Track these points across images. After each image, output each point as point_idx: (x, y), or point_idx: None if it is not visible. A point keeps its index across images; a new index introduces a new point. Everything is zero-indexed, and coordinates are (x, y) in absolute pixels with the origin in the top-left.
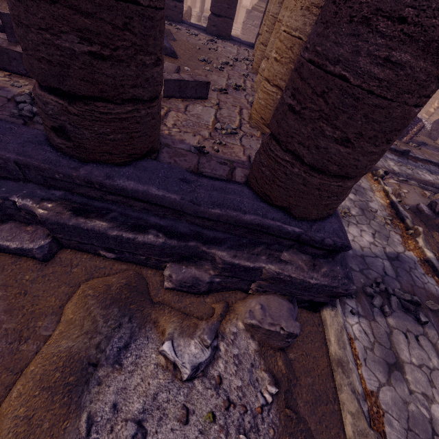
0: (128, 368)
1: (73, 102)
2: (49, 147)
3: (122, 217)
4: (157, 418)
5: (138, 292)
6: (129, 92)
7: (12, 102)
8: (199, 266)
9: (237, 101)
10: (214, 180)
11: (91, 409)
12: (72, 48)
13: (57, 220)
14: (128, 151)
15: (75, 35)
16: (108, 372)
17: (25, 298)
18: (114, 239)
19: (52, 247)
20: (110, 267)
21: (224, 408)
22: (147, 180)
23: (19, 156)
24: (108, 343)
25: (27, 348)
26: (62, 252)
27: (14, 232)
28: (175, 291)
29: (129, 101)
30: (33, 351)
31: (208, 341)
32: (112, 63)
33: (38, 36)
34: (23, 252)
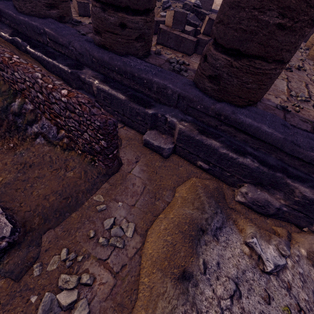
0: (221, 243)
1: (239, 59)
2: (197, 88)
3: (227, 142)
4: (246, 288)
5: (221, 196)
6: (281, 55)
7: (167, 62)
8: (271, 193)
9: (301, 78)
10: (305, 131)
11: (204, 258)
12: (268, 21)
13: (189, 134)
14: (251, 97)
15: (277, 11)
16: (210, 239)
17: (156, 175)
18: (219, 155)
19: (172, 150)
20: (200, 174)
21: (296, 310)
22: (259, 120)
23: (181, 91)
24: (211, 221)
25: (159, 204)
26: (173, 155)
27: (156, 136)
28: (242, 205)
29: (275, 62)
30: (161, 207)
31: (287, 251)
32: (286, 32)
33: (248, 13)
34: (158, 149)
